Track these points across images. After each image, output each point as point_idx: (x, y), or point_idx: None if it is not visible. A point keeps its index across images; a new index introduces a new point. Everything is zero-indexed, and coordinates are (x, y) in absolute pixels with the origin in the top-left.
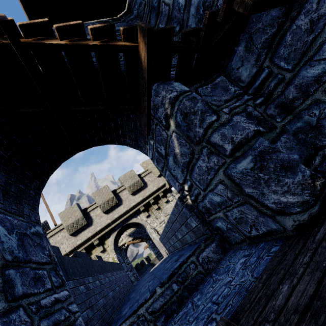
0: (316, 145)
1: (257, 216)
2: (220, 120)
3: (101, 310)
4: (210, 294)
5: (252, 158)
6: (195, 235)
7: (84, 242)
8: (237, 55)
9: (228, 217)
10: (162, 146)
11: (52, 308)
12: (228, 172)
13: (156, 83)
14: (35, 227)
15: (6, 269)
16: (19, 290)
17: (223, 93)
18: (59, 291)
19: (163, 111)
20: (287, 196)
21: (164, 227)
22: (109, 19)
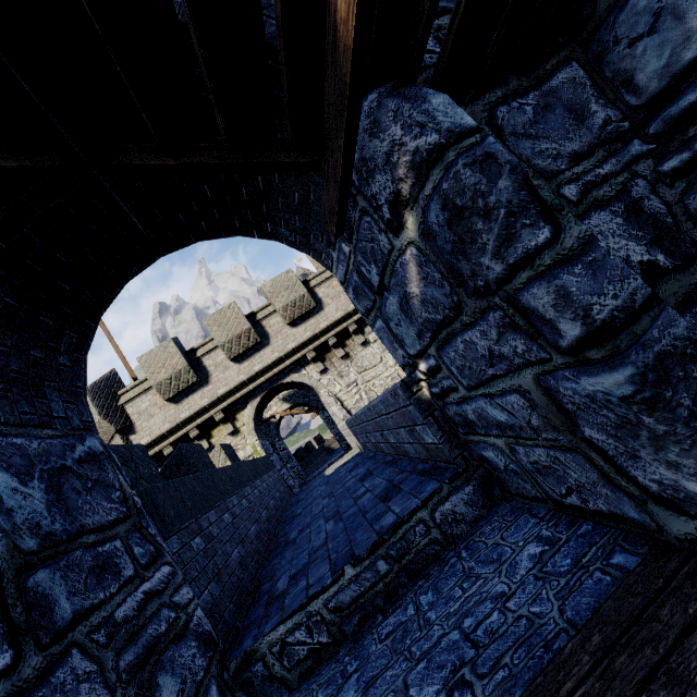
0: None
1: (597, 483)
2: (561, 245)
3: (236, 574)
4: (457, 605)
5: (636, 373)
6: (429, 455)
7: (195, 415)
8: None
9: (517, 454)
10: (373, 266)
11: (140, 618)
12: (549, 381)
13: (375, 92)
14: (84, 443)
15: (29, 574)
16: (65, 610)
17: (570, 130)
18: (152, 573)
19: (389, 185)
20: None
21: (360, 412)
22: None
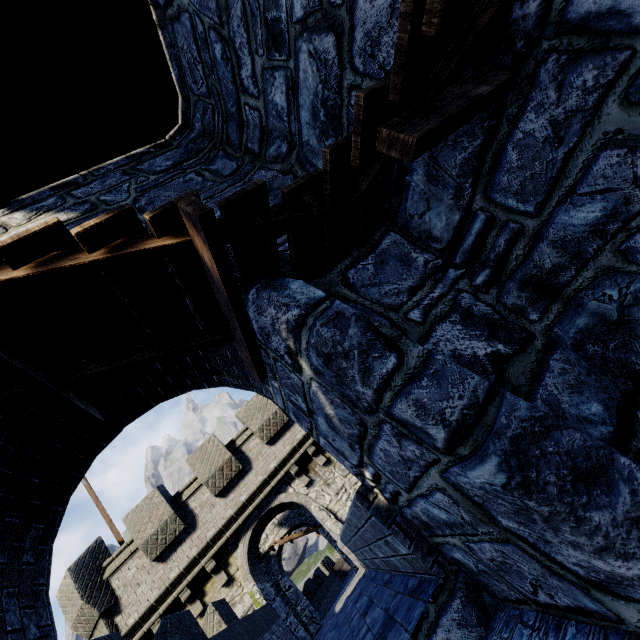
0: (632, 367)
1: (544, 573)
2: (407, 366)
3: None
4: None
5: (500, 461)
6: (412, 567)
7: (185, 570)
8: (413, 190)
9: (476, 552)
10: (297, 396)
11: None
12: (451, 478)
13: (254, 288)
14: None
15: None
16: None
17: (403, 273)
18: None
19: (281, 342)
20: (610, 562)
21: (344, 527)
22: (150, 146)
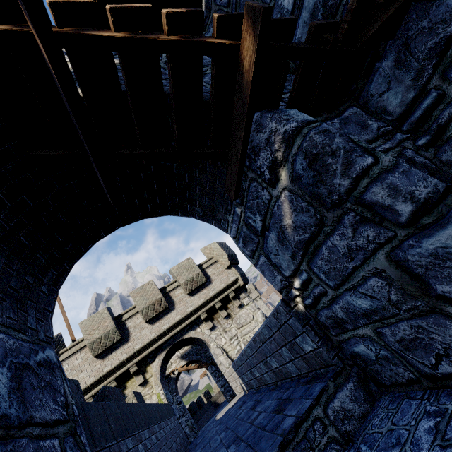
0: None
1: None
2: (381, 164)
3: None
4: None
5: None
6: (309, 365)
7: (115, 368)
8: (379, 75)
9: (385, 337)
10: (257, 215)
11: None
12: (398, 255)
13: (258, 112)
14: (44, 352)
15: None
16: None
17: (361, 131)
18: None
19: (269, 156)
20: None
21: (245, 347)
22: None
